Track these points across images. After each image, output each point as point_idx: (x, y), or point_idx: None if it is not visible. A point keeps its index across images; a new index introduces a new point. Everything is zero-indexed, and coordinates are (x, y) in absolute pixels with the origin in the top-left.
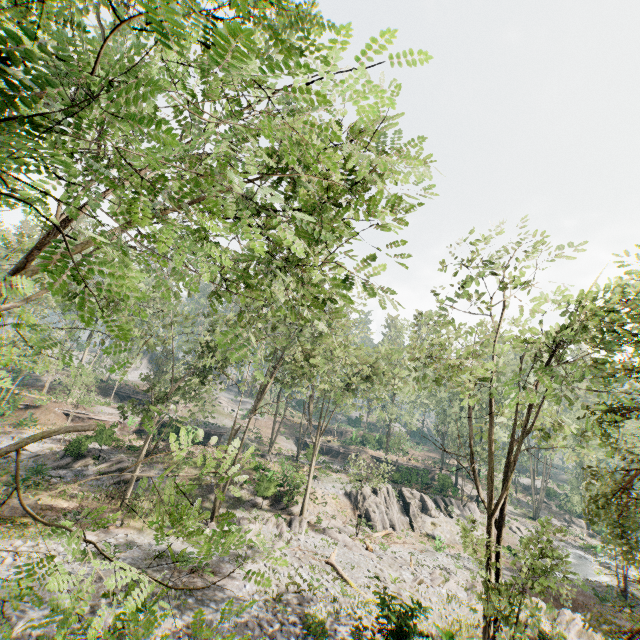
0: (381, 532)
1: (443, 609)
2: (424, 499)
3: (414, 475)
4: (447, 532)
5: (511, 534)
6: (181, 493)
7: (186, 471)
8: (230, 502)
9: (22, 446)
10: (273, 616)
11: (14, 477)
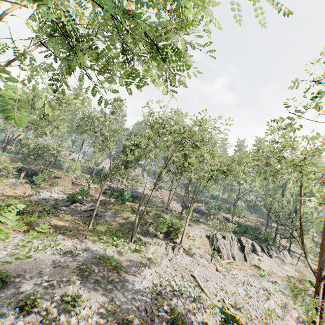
0: (226, 260)
1: (265, 319)
2: (254, 245)
3: (248, 230)
4: (268, 266)
5: (311, 273)
6: None
7: (122, 214)
8: (142, 232)
9: None
10: (154, 305)
11: (43, 208)
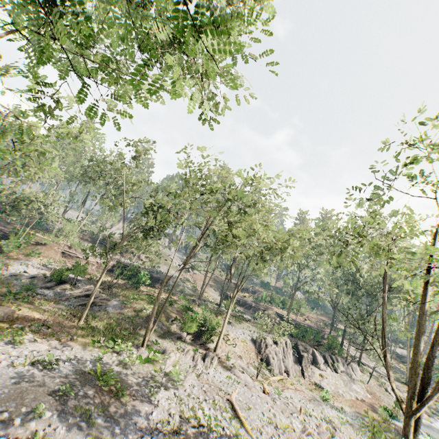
0: (277, 376)
1: None
2: (315, 354)
3: (308, 333)
4: (332, 384)
5: (386, 395)
6: None
7: (133, 304)
8: (161, 333)
9: None
10: None
11: (10, 290)
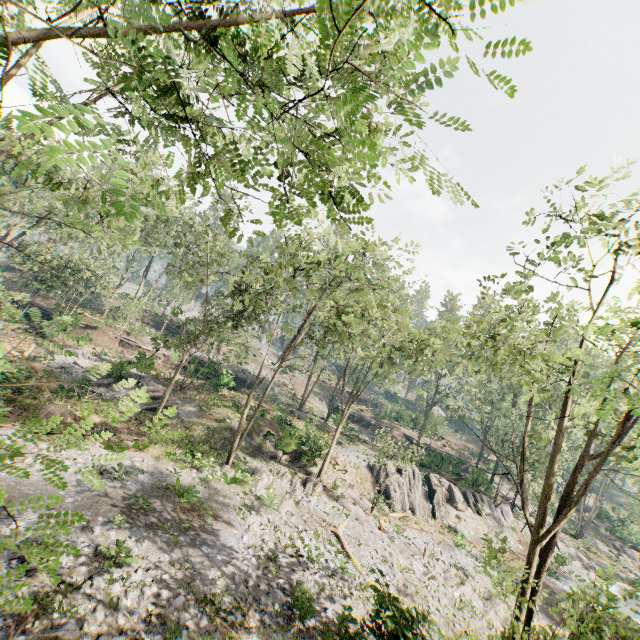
0: (398, 513)
1: (452, 615)
2: (452, 490)
3: (446, 463)
4: (472, 529)
5: None
6: None
7: (214, 411)
8: (250, 449)
9: None
10: (263, 576)
11: (60, 386)
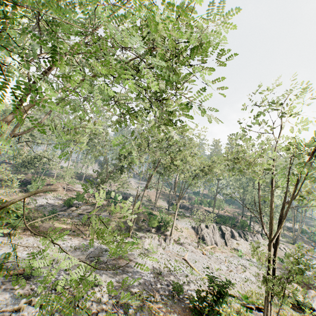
0: (210, 246)
1: (242, 285)
2: (232, 231)
3: (227, 220)
4: (245, 248)
5: (280, 251)
6: (102, 222)
7: (116, 214)
8: (136, 229)
9: (26, 197)
10: (157, 281)
11: (44, 214)
